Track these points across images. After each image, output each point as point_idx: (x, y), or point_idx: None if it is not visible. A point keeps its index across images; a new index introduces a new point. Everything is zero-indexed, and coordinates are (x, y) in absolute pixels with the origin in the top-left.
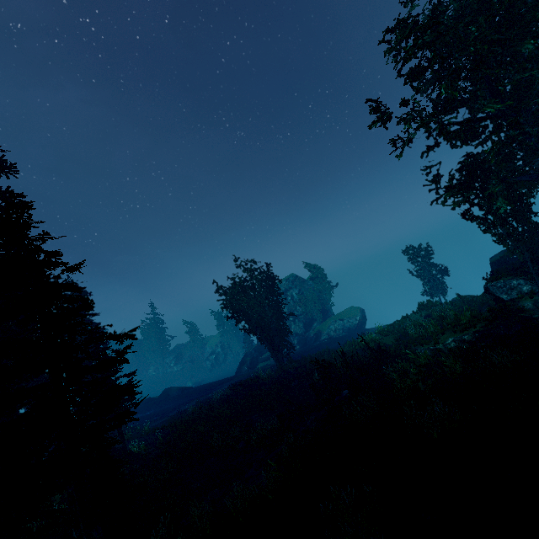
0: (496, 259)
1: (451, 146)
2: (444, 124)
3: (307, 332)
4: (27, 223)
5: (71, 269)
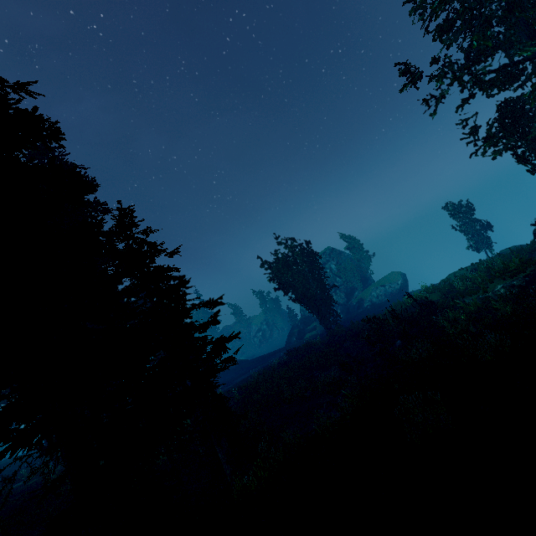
0: None
1: (488, 96)
2: (478, 75)
3: (349, 301)
4: (134, 222)
5: (173, 254)
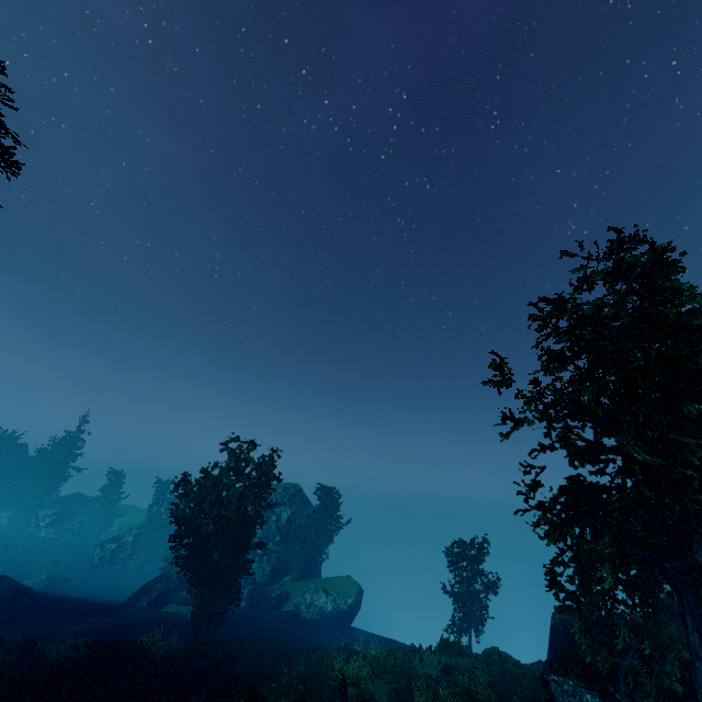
0: (561, 622)
1: (570, 463)
2: (571, 432)
3: (270, 585)
4: None
5: None
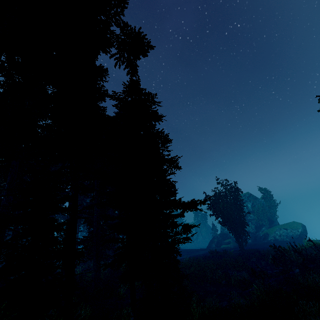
0: None
1: None
2: None
3: (257, 232)
4: None
5: (171, 174)
